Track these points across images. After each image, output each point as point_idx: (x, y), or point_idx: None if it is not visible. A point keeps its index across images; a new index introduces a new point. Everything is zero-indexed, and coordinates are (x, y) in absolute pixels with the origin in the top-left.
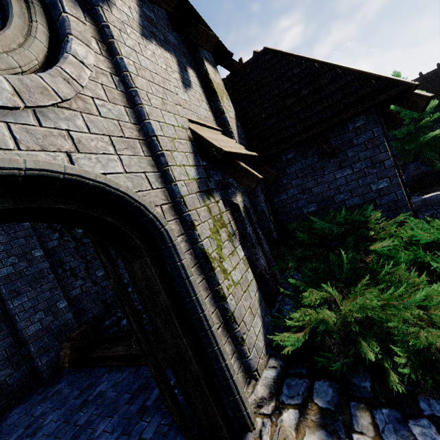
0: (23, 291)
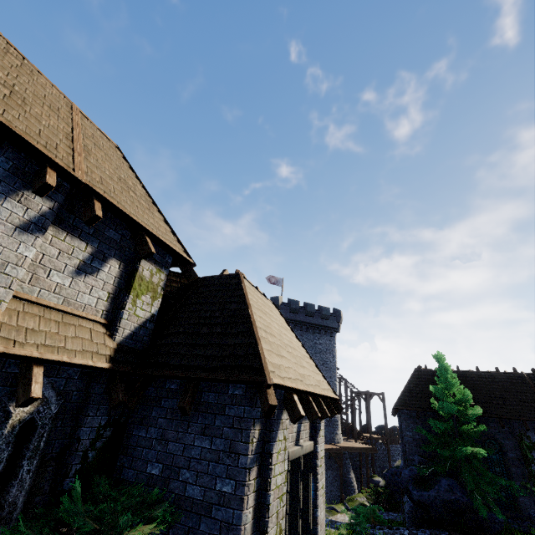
0: None
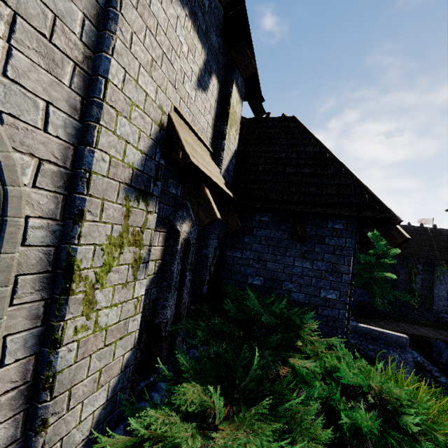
0: None
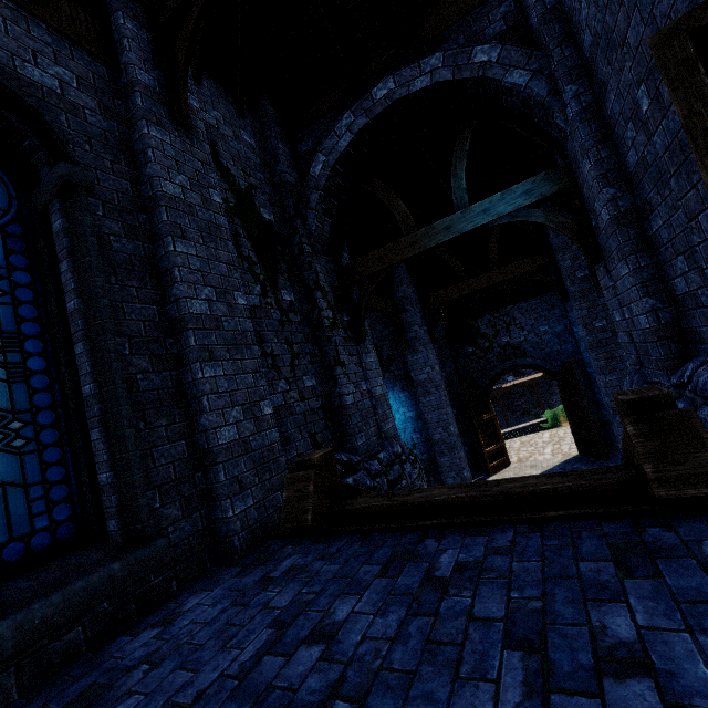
0: (217, 354)
